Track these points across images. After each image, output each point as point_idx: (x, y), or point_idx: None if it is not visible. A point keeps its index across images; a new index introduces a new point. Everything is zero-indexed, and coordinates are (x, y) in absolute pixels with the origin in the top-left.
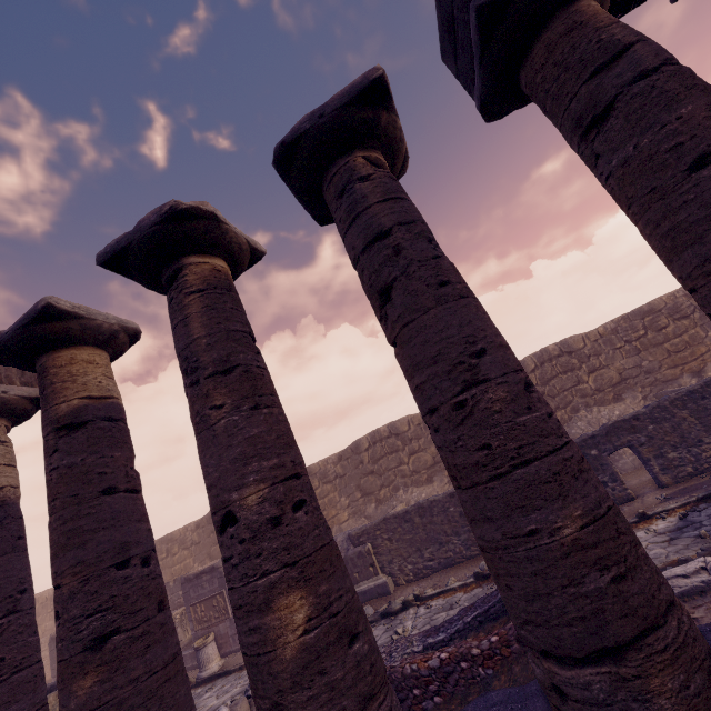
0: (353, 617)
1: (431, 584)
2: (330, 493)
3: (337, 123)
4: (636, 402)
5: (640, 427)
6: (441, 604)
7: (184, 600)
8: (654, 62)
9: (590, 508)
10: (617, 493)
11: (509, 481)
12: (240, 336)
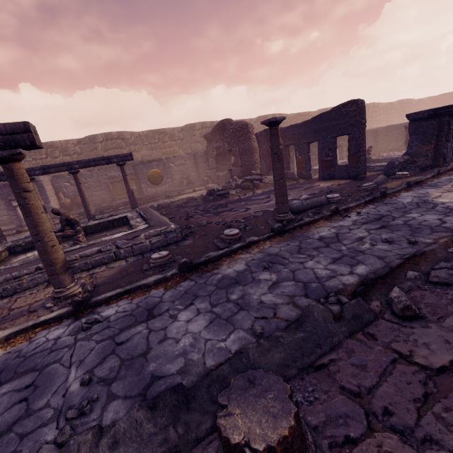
0: None
1: None
2: None
3: None
4: None
5: None
6: None
7: None
8: None
9: None
10: None
11: None
12: None
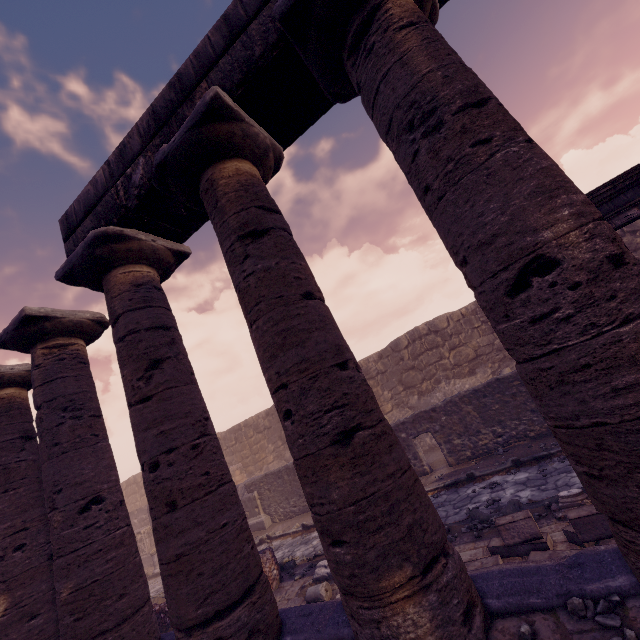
0: (38, 606)
1: (287, 526)
2: (261, 441)
3: (17, 337)
4: (484, 377)
5: (436, 417)
6: (276, 545)
7: (150, 520)
8: (122, 334)
9: (79, 583)
10: (416, 468)
11: (54, 564)
12: (7, 444)
